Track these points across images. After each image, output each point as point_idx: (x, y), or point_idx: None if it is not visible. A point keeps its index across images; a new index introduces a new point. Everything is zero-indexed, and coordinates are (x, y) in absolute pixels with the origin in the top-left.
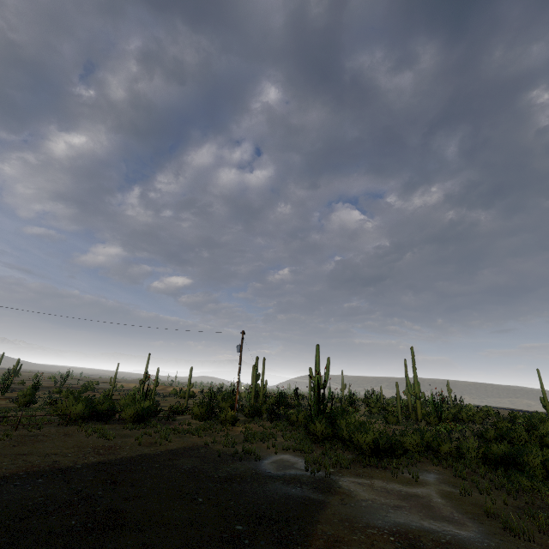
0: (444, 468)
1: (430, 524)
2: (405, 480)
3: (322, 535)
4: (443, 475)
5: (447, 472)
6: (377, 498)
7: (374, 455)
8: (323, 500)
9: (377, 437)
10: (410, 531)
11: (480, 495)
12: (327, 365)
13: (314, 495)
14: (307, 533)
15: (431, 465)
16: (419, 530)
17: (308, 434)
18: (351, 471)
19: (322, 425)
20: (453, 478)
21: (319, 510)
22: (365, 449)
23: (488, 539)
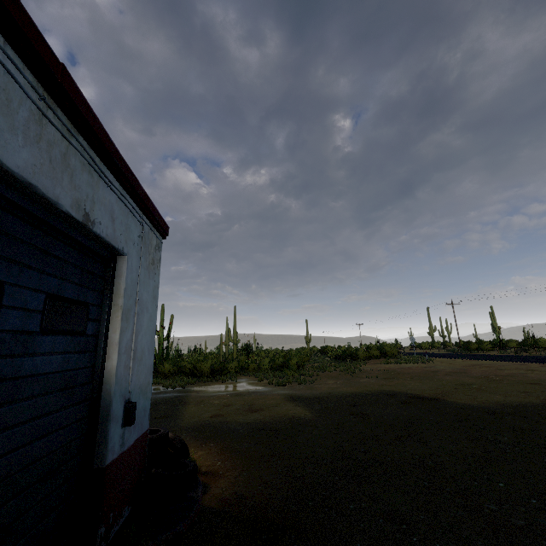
0: (250, 376)
1: (245, 390)
2: (230, 383)
3: (194, 401)
4: (250, 378)
5: (252, 377)
6: (216, 389)
7: (210, 375)
8: (187, 394)
9: (213, 364)
10: (236, 392)
11: (267, 380)
12: (170, 322)
13: (180, 394)
14: (186, 402)
15: (243, 376)
16: (240, 392)
17: (157, 374)
18: (196, 385)
19: (170, 365)
20: (255, 378)
21: (187, 397)
22: (206, 371)
23: (269, 389)
